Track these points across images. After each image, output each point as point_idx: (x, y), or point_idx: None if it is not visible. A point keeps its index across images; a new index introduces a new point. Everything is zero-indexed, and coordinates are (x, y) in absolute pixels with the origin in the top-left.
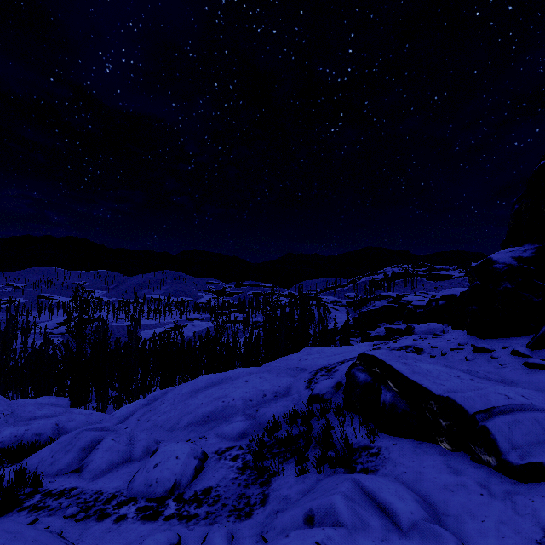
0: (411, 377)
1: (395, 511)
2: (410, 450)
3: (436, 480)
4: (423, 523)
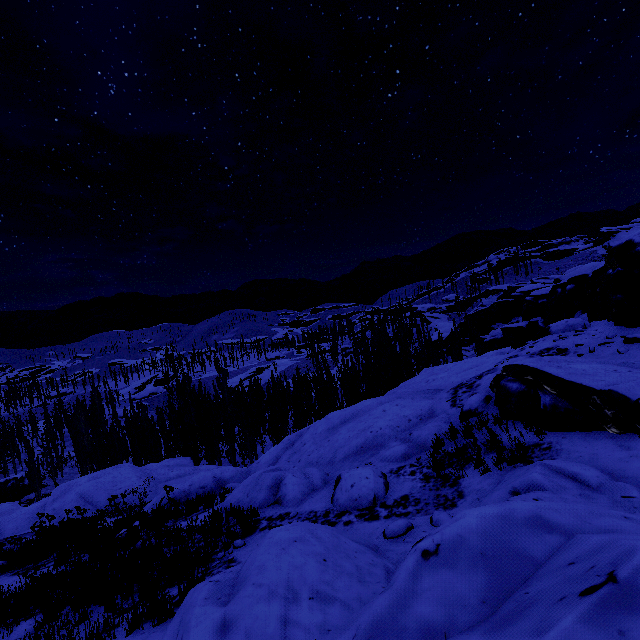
0: (569, 379)
1: (584, 477)
2: (580, 440)
3: (610, 457)
4: (608, 482)
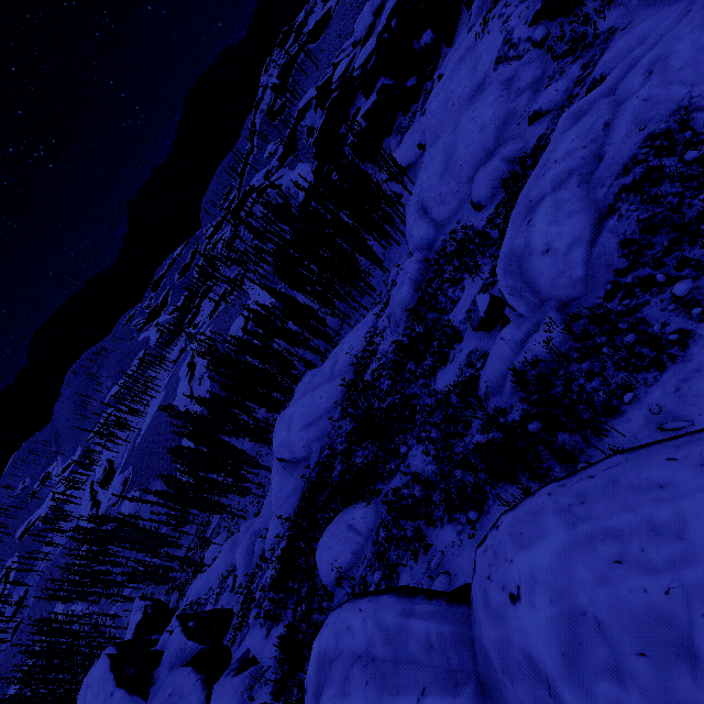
0: None
1: None
2: None
3: None
4: None
